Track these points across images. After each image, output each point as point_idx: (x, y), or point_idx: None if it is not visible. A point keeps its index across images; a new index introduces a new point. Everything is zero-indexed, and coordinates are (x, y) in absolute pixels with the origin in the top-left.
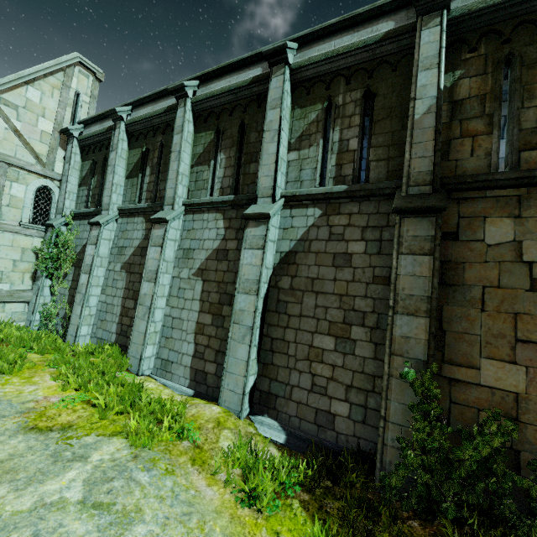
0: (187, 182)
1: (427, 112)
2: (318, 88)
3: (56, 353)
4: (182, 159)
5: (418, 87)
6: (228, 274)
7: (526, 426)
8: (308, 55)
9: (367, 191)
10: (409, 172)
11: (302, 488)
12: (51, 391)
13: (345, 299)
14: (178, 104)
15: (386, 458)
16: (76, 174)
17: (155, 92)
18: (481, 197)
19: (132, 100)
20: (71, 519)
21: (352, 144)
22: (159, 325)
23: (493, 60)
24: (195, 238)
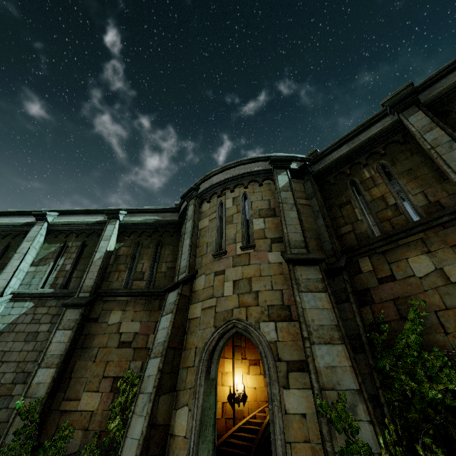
0: None
1: (99, 258)
2: (62, 236)
3: None
4: None
5: (99, 247)
6: None
7: (90, 432)
8: (62, 219)
9: (64, 293)
10: (83, 285)
11: None
12: None
13: (21, 365)
14: None
15: None
16: None
17: None
18: (114, 300)
19: None
20: None
21: (68, 267)
22: None
23: (134, 242)
24: None
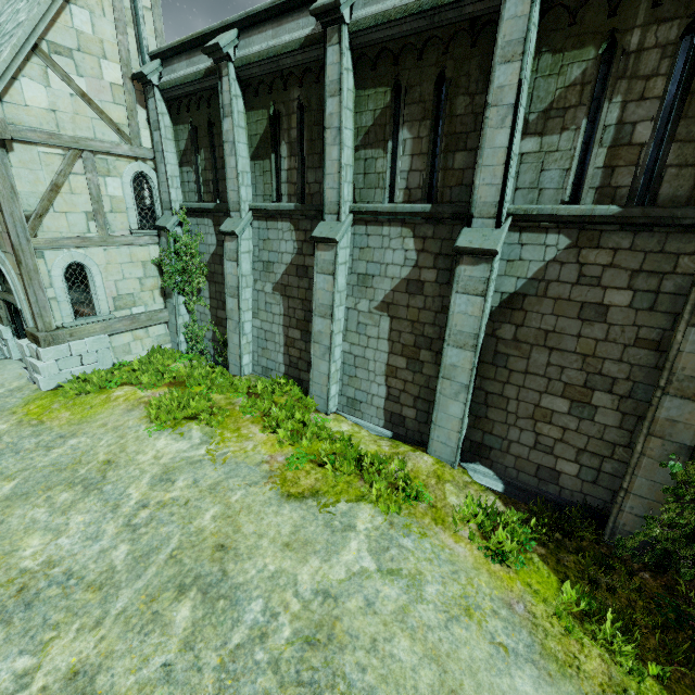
0: (351, 175)
1: None
2: (593, 11)
3: (242, 397)
4: (344, 142)
5: None
6: (425, 313)
7: None
8: None
9: (651, 219)
10: None
11: (536, 542)
12: (270, 448)
13: (590, 361)
14: (326, 37)
15: (620, 520)
16: (172, 148)
17: (277, 3)
18: None
19: (237, 17)
20: (380, 585)
21: (641, 133)
22: (338, 362)
23: None
24: (372, 261)
